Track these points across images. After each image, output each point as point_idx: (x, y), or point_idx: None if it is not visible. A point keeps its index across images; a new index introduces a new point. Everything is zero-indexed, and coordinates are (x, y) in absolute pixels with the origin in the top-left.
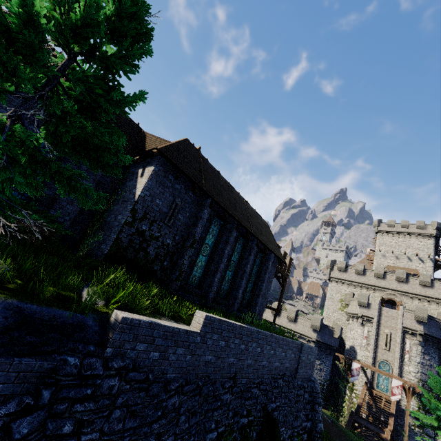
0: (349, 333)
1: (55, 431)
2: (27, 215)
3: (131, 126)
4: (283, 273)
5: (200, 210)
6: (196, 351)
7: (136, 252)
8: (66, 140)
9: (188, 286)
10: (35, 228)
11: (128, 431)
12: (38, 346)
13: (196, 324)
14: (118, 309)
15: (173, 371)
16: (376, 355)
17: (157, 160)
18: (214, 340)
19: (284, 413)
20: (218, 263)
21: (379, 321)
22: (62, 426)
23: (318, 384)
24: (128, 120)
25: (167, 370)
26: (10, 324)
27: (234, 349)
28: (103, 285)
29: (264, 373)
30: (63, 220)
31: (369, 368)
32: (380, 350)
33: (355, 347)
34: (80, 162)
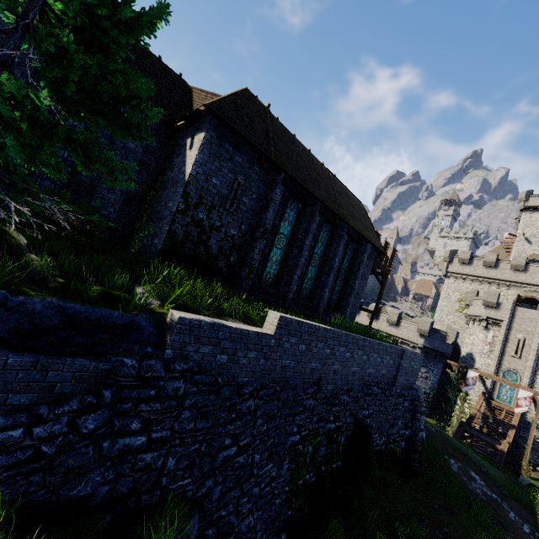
0: (466, 338)
1: (123, 427)
2: (46, 199)
3: (171, 79)
4: (383, 269)
5: (271, 190)
6: (270, 355)
7: (195, 246)
8: (72, 93)
9: (261, 286)
10: (59, 215)
11: (201, 431)
12: (90, 347)
13: (270, 326)
14: (177, 310)
15: (246, 375)
16: (501, 364)
17: (207, 122)
18: (292, 344)
19: (378, 420)
20: (297, 257)
21: (510, 324)
22: (129, 423)
23: (422, 393)
24: (166, 71)
25: (238, 374)
26: (55, 325)
27: (317, 353)
28: (157, 284)
29: (354, 380)
30: (107, 212)
31: (490, 377)
32: (506, 358)
33: (474, 354)
34: (113, 137)
